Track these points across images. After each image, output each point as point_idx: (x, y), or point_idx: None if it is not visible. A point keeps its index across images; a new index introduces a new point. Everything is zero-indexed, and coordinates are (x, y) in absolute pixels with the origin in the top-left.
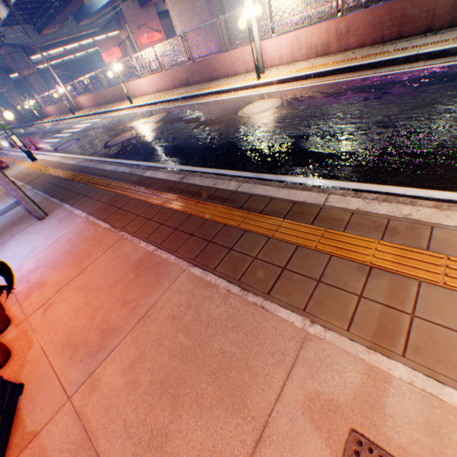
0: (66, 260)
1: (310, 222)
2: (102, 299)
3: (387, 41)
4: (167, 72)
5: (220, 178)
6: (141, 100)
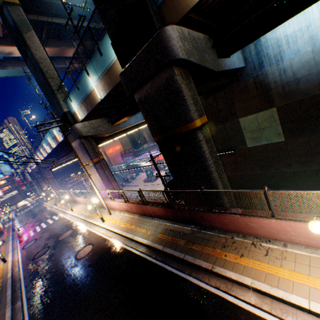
0: None
1: None
2: None
3: (143, 214)
4: (87, 198)
5: None
6: (78, 207)
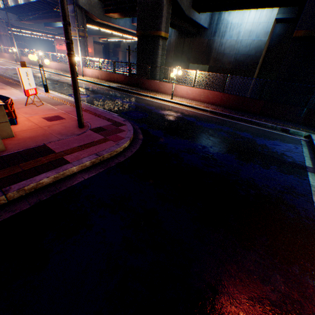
0: None
1: None
2: None
3: (109, 81)
4: (60, 64)
5: None
6: (48, 69)
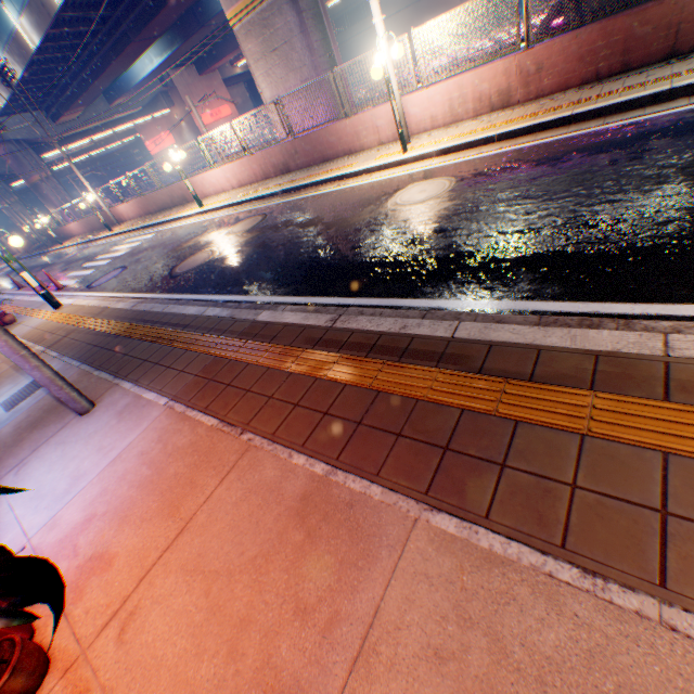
0: (146, 501)
1: (659, 395)
2: (245, 600)
3: (604, 77)
4: (254, 156)
5: (400, 315)
6: (214, 200)
